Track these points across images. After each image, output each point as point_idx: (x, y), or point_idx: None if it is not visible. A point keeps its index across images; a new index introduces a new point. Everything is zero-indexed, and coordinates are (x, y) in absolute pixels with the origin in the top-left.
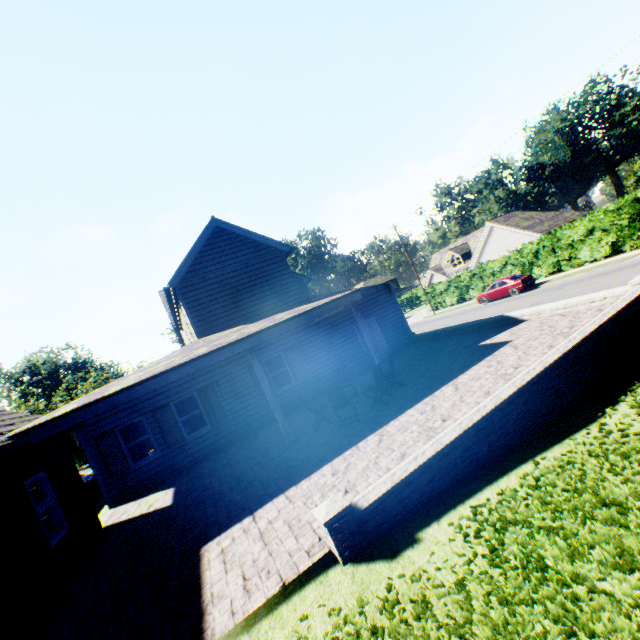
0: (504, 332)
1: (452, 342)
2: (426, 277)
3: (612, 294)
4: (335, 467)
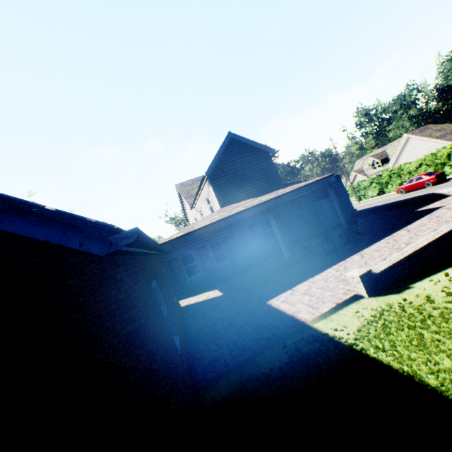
0: (435, 203)
1: (391, 212)
2: (350, 177)
3: None
4: (335, 269)
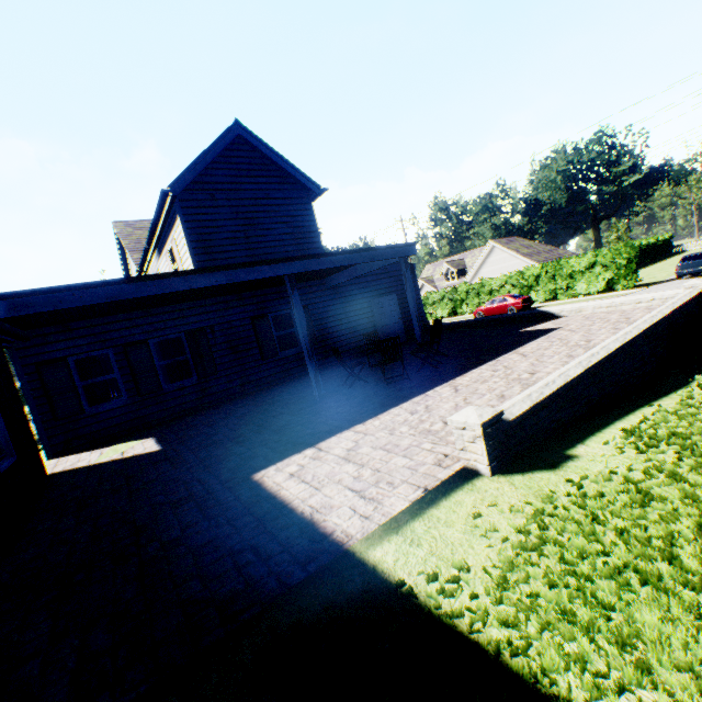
0: (545, 323)
1: (482, 331)
2: None
3: (661, 296)
4: (409, 409)
